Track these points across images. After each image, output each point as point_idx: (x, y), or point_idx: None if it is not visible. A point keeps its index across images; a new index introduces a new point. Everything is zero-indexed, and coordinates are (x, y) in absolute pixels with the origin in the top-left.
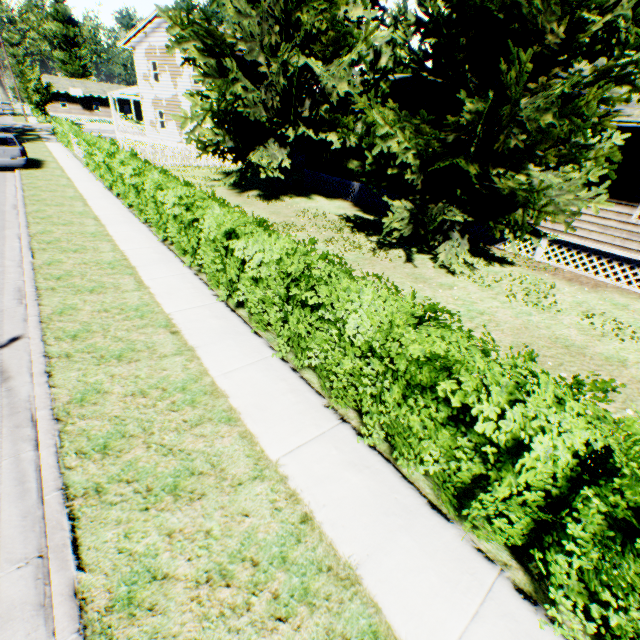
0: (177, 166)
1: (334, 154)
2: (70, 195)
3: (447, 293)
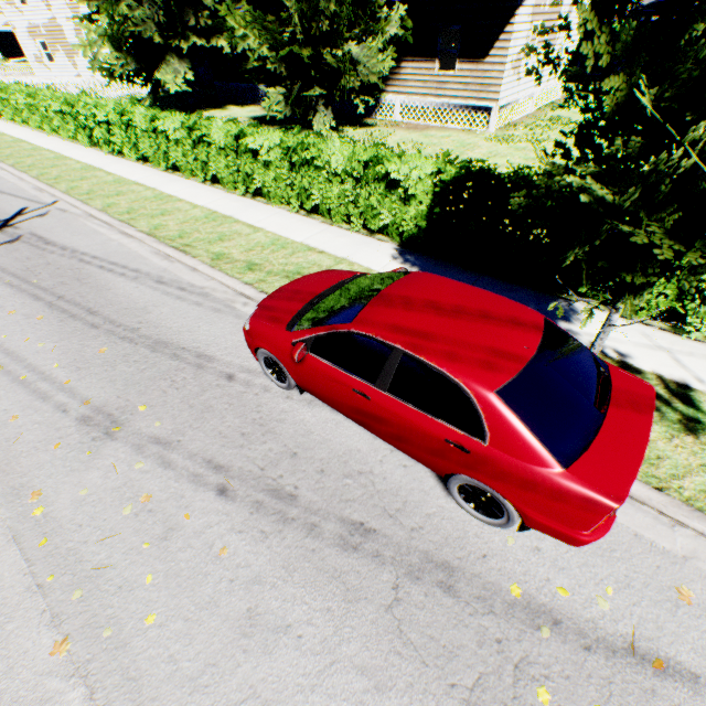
0: None
1: (229, 59)
2: (10, 141)
3: None
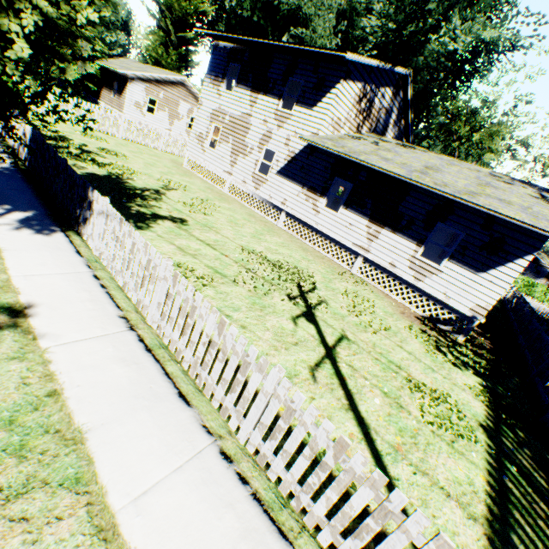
0: None
1: None
2: None
3: None
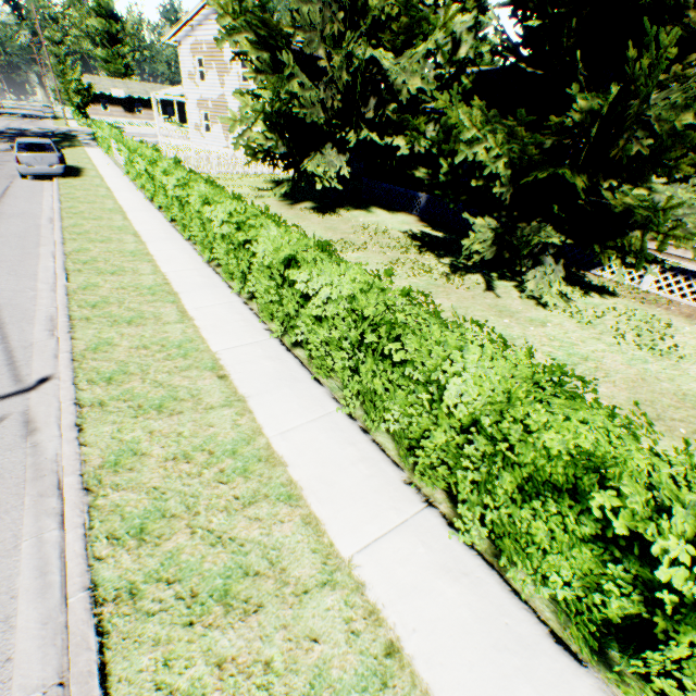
0: (222, 174)
1: (400, 161)
2: (109, 207)
3: (539, 331)
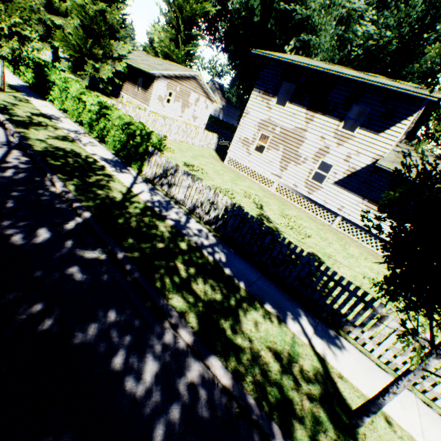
0: None
1: None
2: None
3: None
